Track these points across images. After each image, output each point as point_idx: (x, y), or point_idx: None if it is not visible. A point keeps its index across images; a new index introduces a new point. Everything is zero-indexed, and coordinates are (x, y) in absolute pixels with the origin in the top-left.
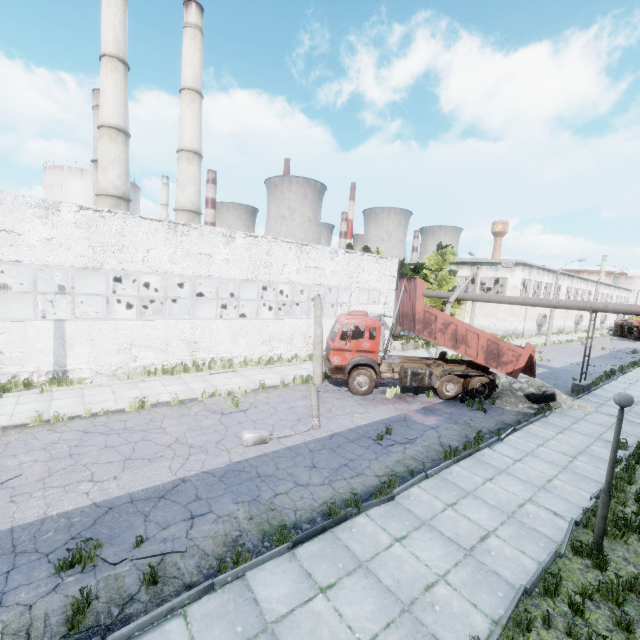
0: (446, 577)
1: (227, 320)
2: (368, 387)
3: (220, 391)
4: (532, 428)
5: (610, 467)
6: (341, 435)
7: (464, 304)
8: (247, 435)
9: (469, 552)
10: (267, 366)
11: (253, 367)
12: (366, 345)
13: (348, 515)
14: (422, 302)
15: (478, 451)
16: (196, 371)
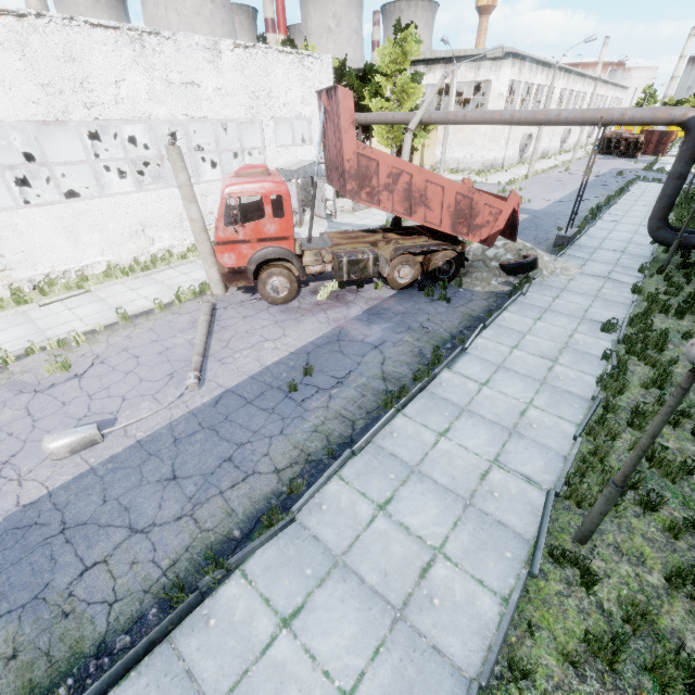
0: (356, 694)
1: (42, 207)
2: (289, 292)
3: (44, 342)
4: (506, 318)
5: (637, 457)
6: (235, 393)
7: (435, 129)
8: (51, 446)
9: (400, 612)
10: (144, 273)
11: (119, 280)
12: (271, 229)
13: (208, 586)
14: (353, 138)
15: (433, 380)
16: (15, 305)
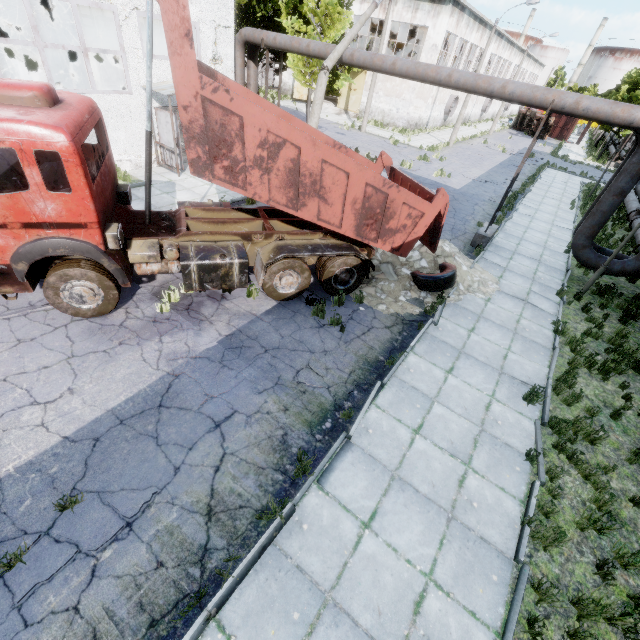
0: None
1: None
2: (104, 301)
3: None
4: (411, 367)
5: None
6: None
7: (364, 72)
8: None
9: None
10: None
11: None
12: (48, 208)
13: None
14: (190, 66)
15: (289, 518)
16: None
